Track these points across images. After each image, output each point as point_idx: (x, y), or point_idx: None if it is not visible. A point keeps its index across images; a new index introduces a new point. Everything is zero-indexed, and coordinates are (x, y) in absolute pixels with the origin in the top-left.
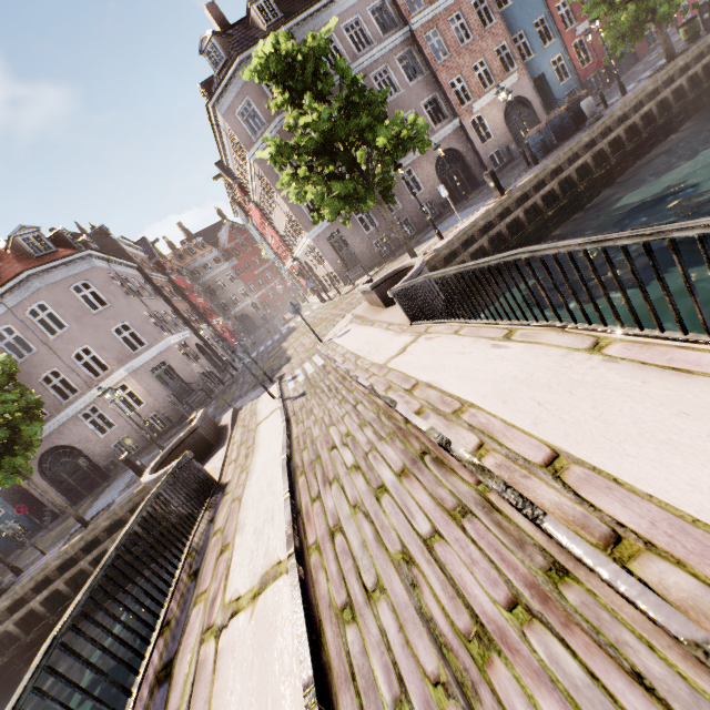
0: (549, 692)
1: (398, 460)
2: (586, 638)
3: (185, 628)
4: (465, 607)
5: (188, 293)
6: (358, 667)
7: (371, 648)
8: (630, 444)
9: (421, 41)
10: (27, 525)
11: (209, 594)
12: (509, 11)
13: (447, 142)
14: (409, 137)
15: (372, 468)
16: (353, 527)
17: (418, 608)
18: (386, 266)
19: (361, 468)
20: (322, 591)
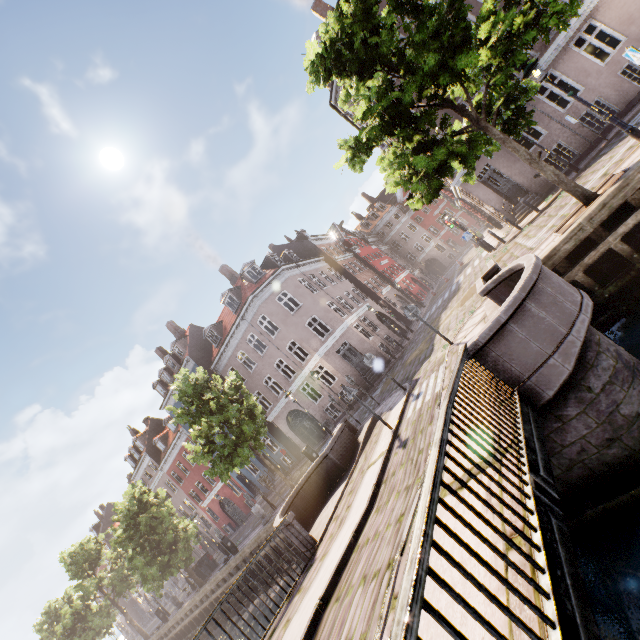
0: None
1: None
2: None
3: None
4: None
5: (370, 261)
6: None
7: None
8: None
9: None
10: (292, 457)
11: None
12: None
13: None
14: (529, 22)
15: None
16: None
17: None
18: (562, 193)
19: None
20: None
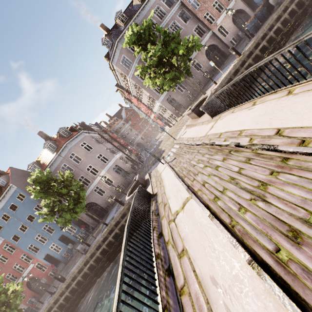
0: (287, 186)
1: (221, 157)
2: (297, 170)
3: (161, 225)
4: (256, 180)
5: (116, 139)
6: (224, 208)
7: (227, 202)
8: (305, 115)
9: (186, 4)
10: (85, 233)
11: (165, 215)
12: None
13: (208, 42)
14: (192, 46)
15: (211, 164)
16: (210, 180)
17: (240, 187)
18: (194, 104)
19: (207, 166)
20: (205, 198)
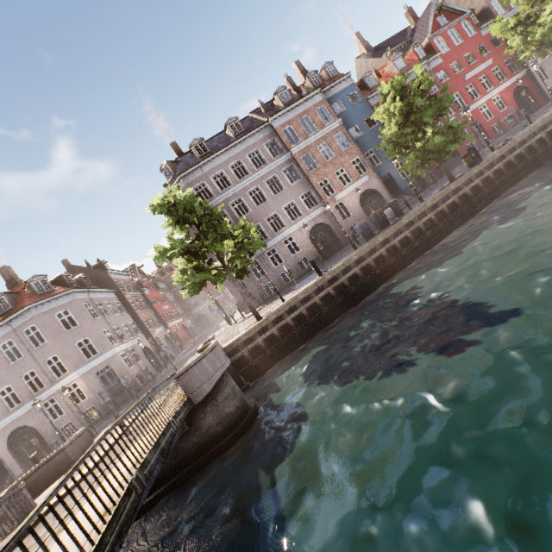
0: None
1: None
2: None
3: None
4: None
5: (155, 303)
6: None
7: None
8: None
9: (298, 160)
10: None
11: None
12: (362, 138)
13: (318, 219)
14: (250, 242)
15: None
16: None
17: None
18: (264, 307)
19: None
20: None
